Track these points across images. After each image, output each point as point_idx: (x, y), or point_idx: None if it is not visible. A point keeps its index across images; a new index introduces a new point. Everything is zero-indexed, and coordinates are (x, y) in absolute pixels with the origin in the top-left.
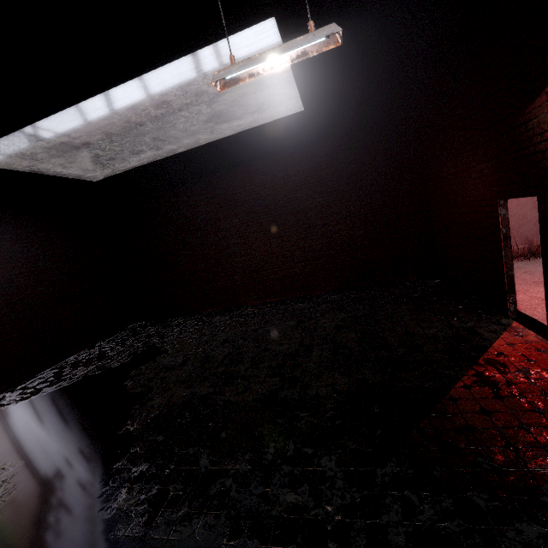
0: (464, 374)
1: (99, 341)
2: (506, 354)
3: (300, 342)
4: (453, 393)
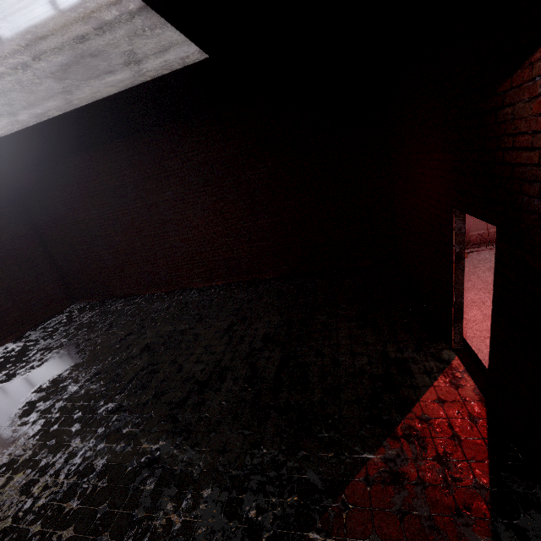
0: (373, 454)
1: (30, 329)
2: (431, 421)
3: (218, 360)
4: (349, 492)
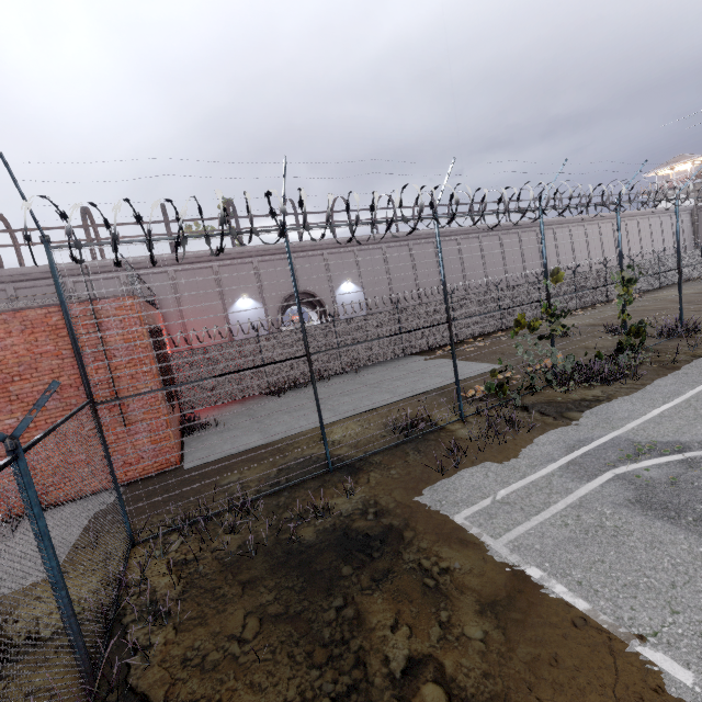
0: None
1: None
2: None
3: None
4: None
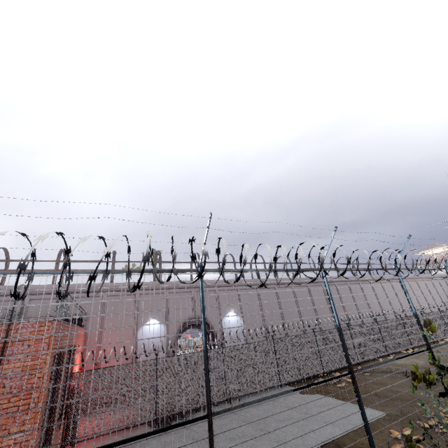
0: None
1: None
2: None
3: None
4: None
